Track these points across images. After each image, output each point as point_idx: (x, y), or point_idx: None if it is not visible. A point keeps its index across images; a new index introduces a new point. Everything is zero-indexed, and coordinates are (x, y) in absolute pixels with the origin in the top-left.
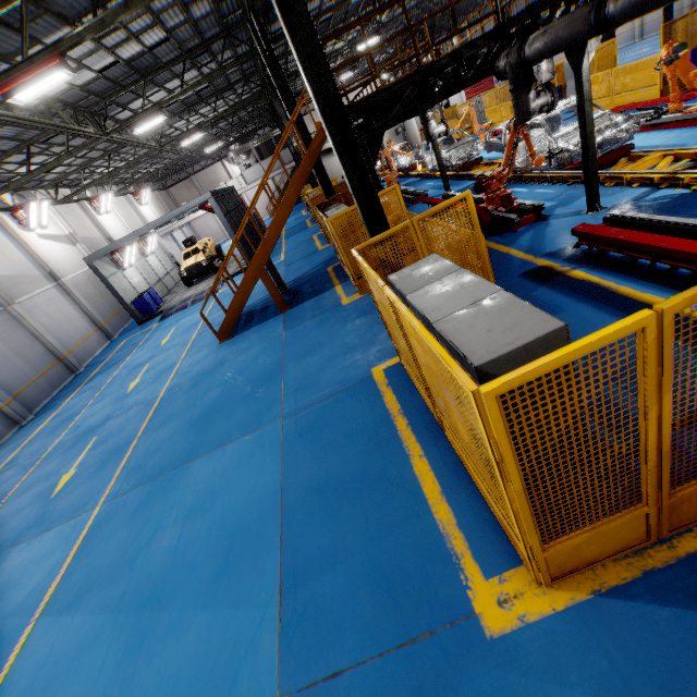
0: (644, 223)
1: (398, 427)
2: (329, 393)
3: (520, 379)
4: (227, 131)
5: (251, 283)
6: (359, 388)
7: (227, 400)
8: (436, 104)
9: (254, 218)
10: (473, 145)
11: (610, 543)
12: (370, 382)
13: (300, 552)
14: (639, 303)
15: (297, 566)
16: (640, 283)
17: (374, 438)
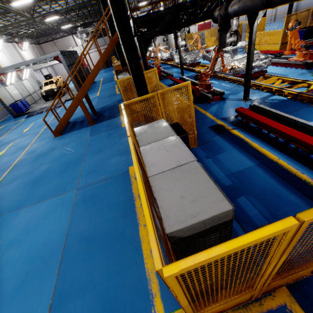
0: (267, 112)
1: (136, 205)
2: (105, 178)
3: (194, 266)
4: (75, 18)
5: (74, 107)
6: (121, 177)
7: (50, 172)
8: (181, 28)
9: (86, 70)
10: (197, 55)
11: (232, 303)
12: (127, 175)
13: (67, 280)
14: (260, 153)
15: (64, 290)
16: (262, 142)
17: (122, 210)
